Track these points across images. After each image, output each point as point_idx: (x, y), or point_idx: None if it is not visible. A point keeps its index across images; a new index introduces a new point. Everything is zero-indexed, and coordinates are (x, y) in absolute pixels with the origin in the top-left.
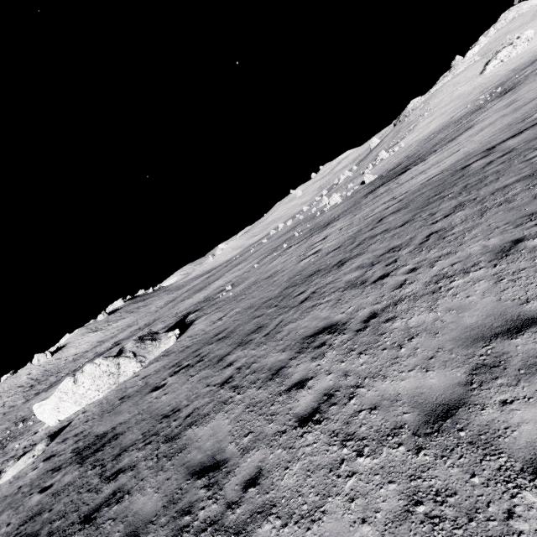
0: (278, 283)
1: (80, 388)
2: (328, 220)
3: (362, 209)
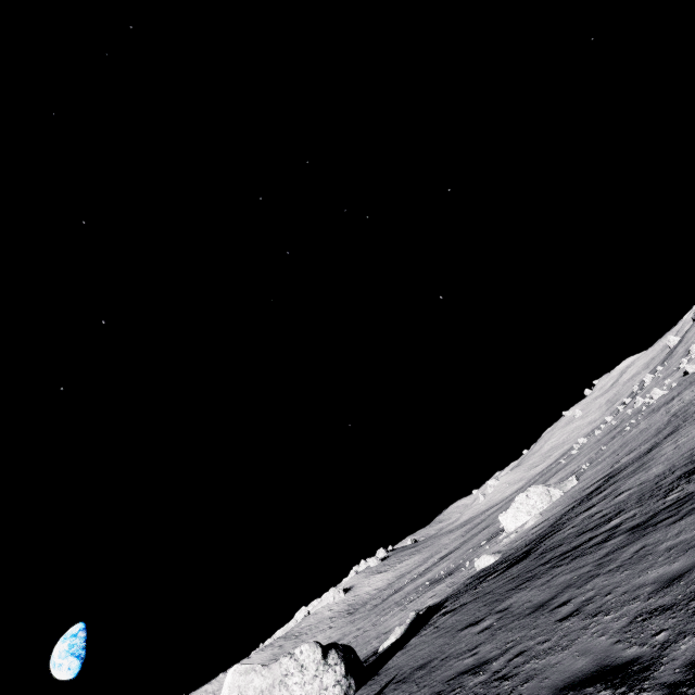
0: (660, 421)
1: (531, 500)
2: (667, 399)
3: None
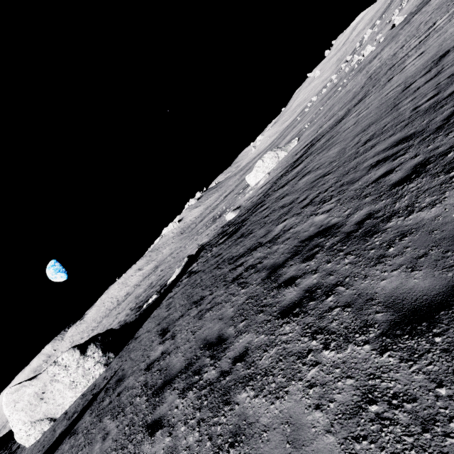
0: (359, 84)
1: (265, 164)
2: (372, 58)
3: (402, 33)
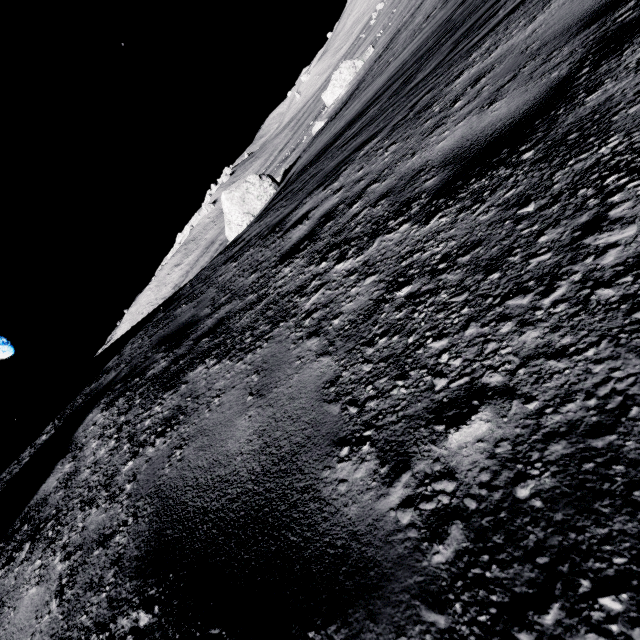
0: None
1: (343, 75)
2: None
3: None
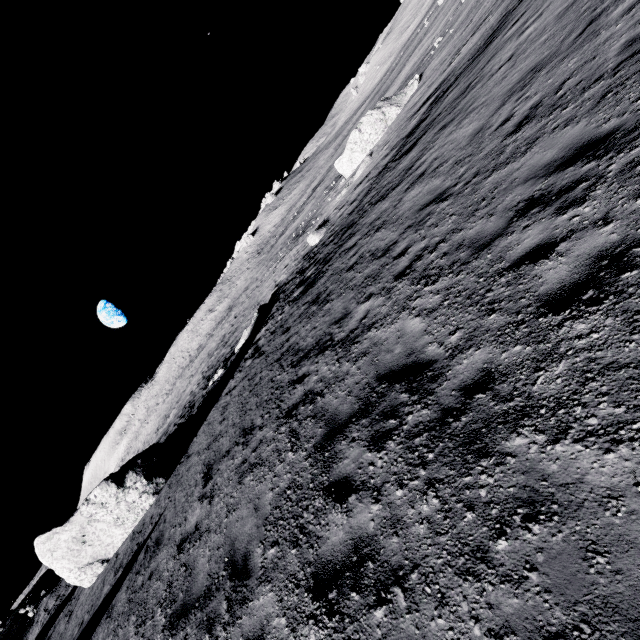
0: None
1: (364, 135)
2: None
3: None
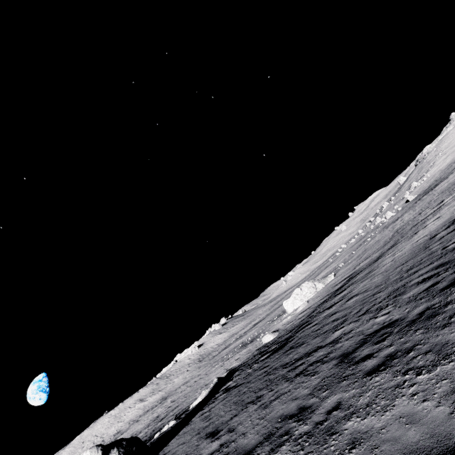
0: (387, 236)
1: (303, 292)
2: (394, 219)
3: (417, 205)
